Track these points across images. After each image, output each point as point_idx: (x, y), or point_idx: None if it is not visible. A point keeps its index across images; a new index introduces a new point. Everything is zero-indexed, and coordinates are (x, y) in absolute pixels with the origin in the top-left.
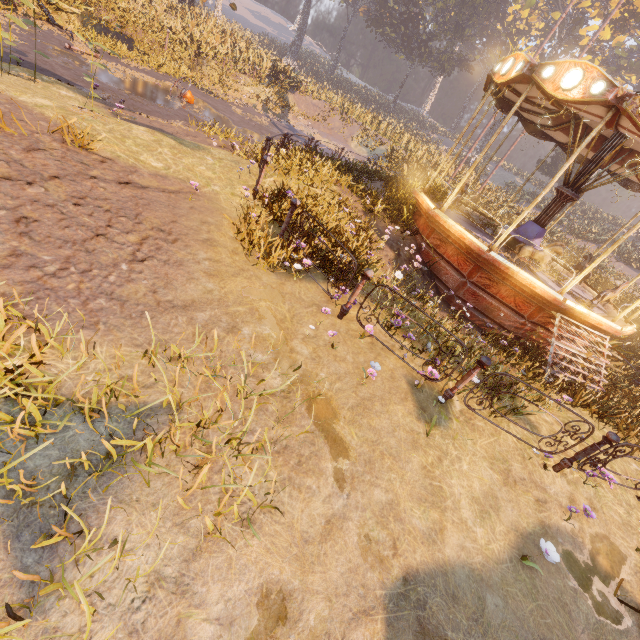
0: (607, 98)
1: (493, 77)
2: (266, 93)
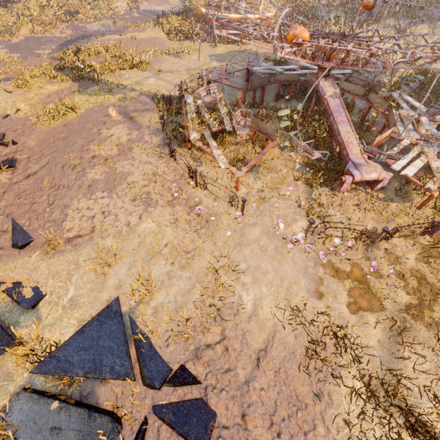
0: None
1: None
2: (126, 1)
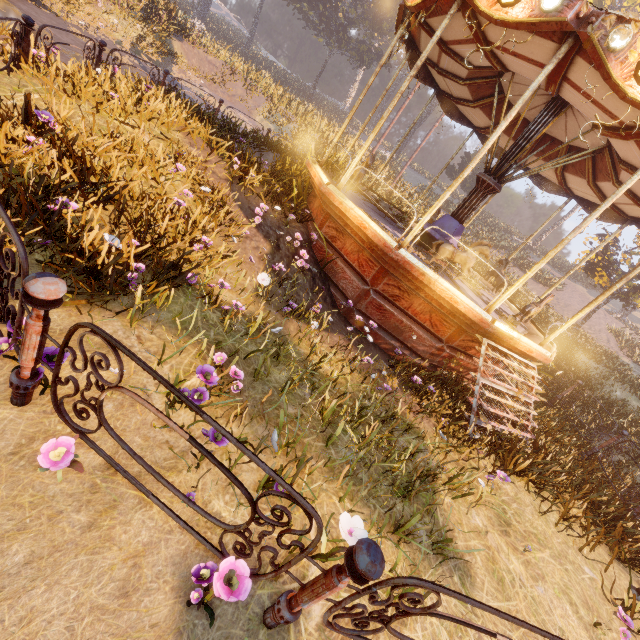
0: (566, 16)
1: (406, 1)
2: (138, 30)
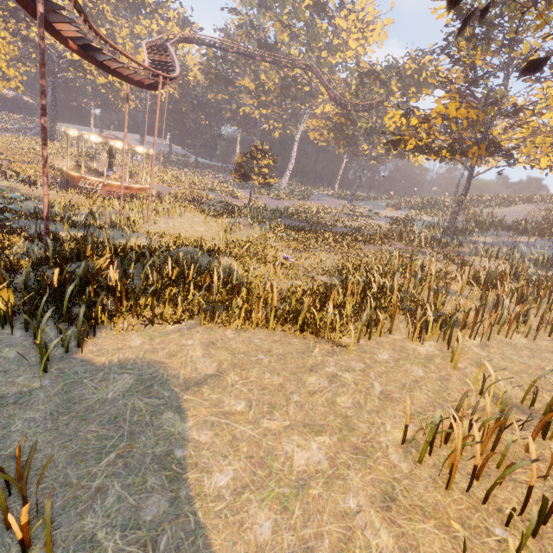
0: (64, 132)
1: None
2: (74, 163)
